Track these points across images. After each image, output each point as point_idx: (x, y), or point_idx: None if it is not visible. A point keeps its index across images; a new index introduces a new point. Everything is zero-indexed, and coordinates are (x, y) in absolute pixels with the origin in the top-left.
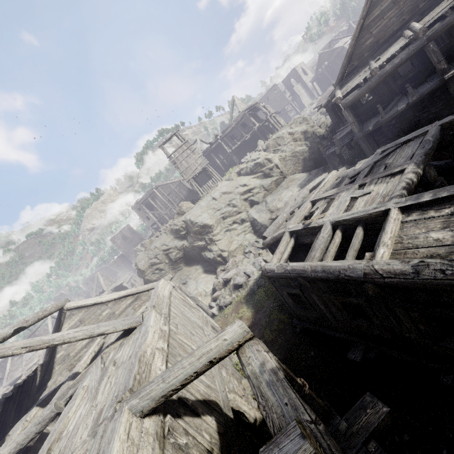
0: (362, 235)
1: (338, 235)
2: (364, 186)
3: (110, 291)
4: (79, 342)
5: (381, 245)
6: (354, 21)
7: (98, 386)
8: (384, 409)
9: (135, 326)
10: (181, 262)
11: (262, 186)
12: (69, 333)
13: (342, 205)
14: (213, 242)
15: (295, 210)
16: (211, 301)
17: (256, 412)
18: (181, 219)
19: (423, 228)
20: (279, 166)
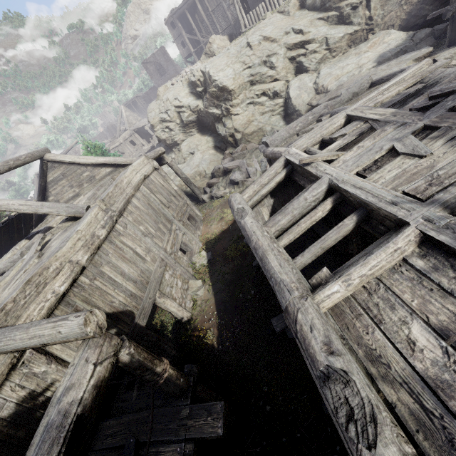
0: (350, 230)
1: (325, 208)
2: (433, 131)
3: (132, 132)
4: (66, 193)
5: (341, 279)
6: None
7: (16, 275)
8: (219, 431)
9: (79, 216)
10: (194, 127)
11: (325, 41)
12: (14, 205)
13: (368, 156)
14: (229, 115)
15: (324, 117)
16: (206, 186)
17: (185, 313)
18: (200, 67)
19: (420, 299)
20: (371, 3)
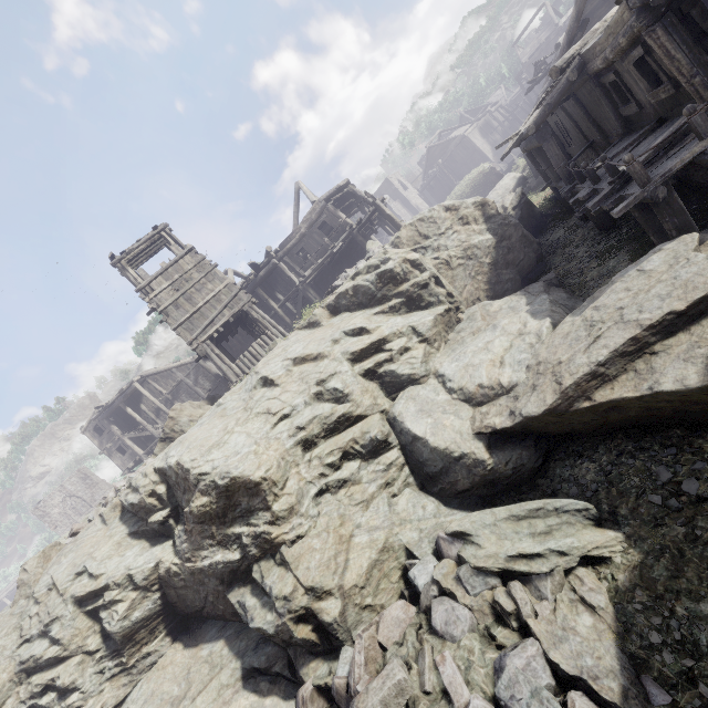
0: None
1: None
2: None
3: None
4: None
5: None
6: (467, 111)
7: None
8: None
9: None
10: (156, 631)
11: (411, 331)
12: None
13: None
14: (272, 551)
15: None
16: None
17: None
18: (152, 463)
19: None
20: (441, 279)
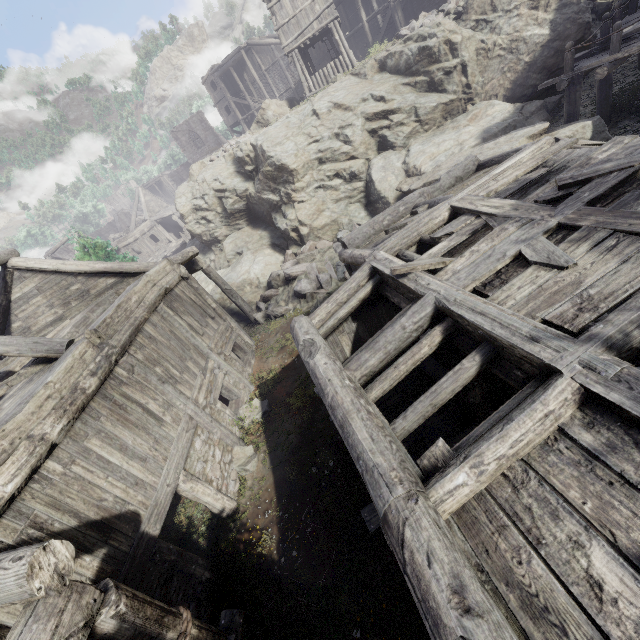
0: (472, 376)
1: (433, 341)
2: (571, 232)
3: (153, 223)
4: (42, 316)
5: (469, 463)
6: None
7: None
8: None
9: (54, 357)
10: (242, 217)
11: (413, 111)
12: None
13: (487, 265)
14: (291, 203)
15: (420, 208)
16: (260, 301)
17: (227, 502)
18: (249, 140)
19: (596, 500)
20: (468, 68)
